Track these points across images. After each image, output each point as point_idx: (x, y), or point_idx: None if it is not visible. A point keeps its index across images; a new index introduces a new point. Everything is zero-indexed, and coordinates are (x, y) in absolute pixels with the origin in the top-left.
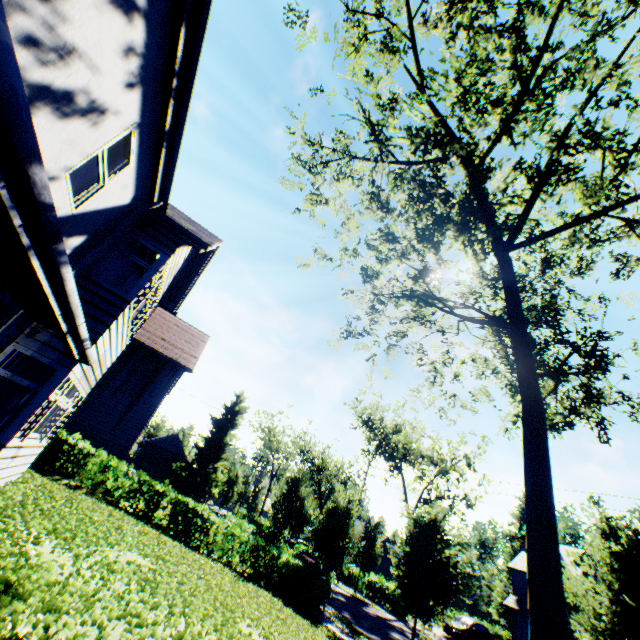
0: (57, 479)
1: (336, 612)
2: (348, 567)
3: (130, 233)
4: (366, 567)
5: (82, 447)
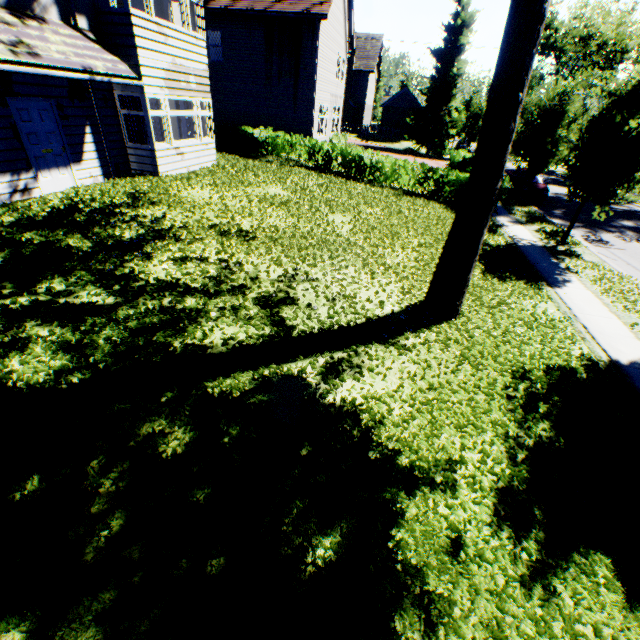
0: (262, 160)
1: (533, 211)
2: None
3: None
4: None
5: (266, 135)
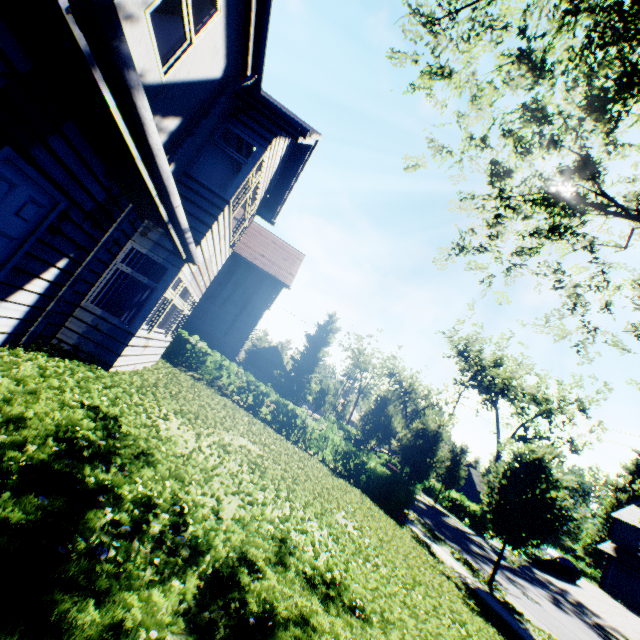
0: (184, 371)
1: (418, 517)
2: (429, 481)
3: (224, 122)
4: (448, 485)
5: (200, 347)
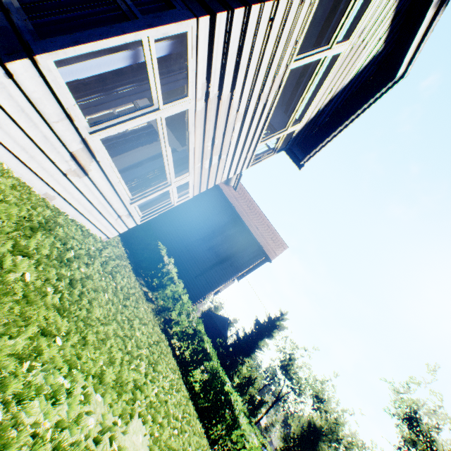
0: (141, 283)
1: None
2: None
3: None
4: None
5: (169, 270)
